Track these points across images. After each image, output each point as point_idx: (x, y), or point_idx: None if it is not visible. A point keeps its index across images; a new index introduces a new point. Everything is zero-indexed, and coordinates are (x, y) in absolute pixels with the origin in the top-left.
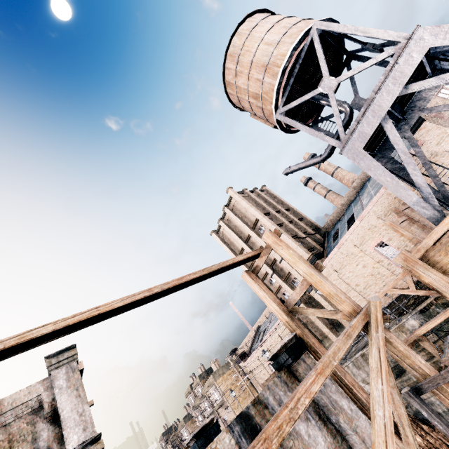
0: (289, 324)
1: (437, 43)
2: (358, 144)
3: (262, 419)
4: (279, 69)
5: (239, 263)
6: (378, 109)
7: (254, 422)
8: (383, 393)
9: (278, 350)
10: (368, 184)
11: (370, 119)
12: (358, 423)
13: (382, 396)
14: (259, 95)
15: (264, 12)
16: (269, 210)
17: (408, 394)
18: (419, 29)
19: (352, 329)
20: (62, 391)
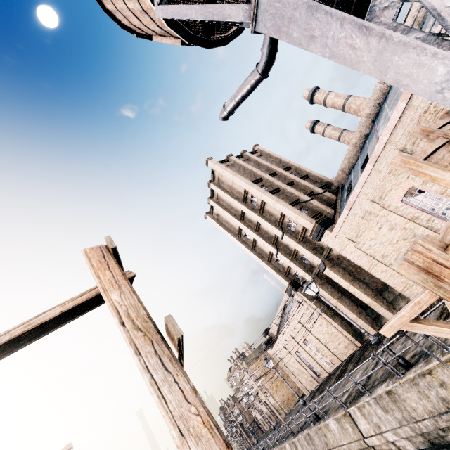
0: None
1: None
2: None
3: None
4: None
5: (55, 322)
6: None
7: None
8: None
9: None
10: (385, 105)
11: None
12: None
13: None
14: None
15: None
16: (261, 175)
17: None
18: None
19: None
20: None
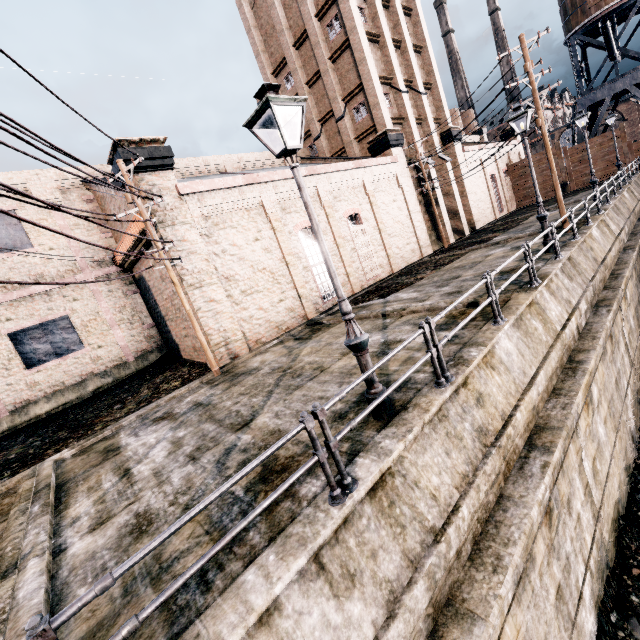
0: None
1: None
2: None
3: None
4: None
5: None
6: None
7: None
8: None
9: None
10: None
11: None
12: None
13: None
14: None
15: None
16: None
17: None
18: None
19: None
20: None
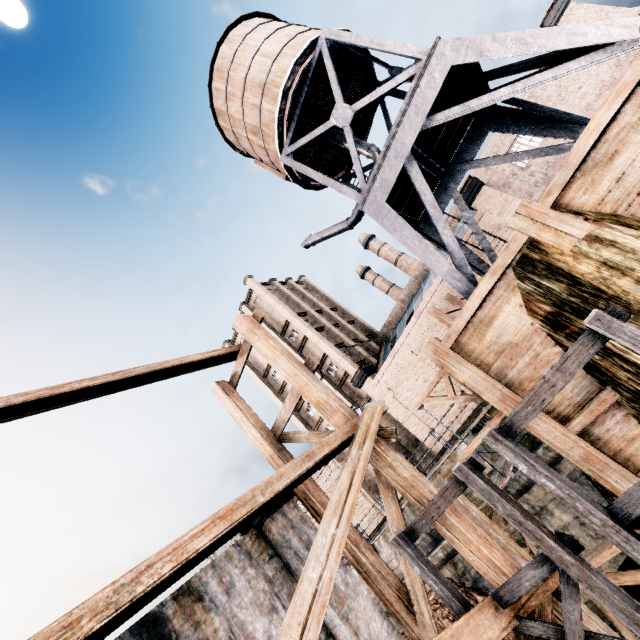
0: (273, 459)
1: (459, 61)
2: (381, 196)
3: (185, 622)
4: (280, 91)
5: (195, 365)
6: (401, 147)
7: (167, 629)
8: (334, 540)
9: None
10: (431, 272)
11: (392, 161)
12: (353, 604)
13: (330, 545)
14: (259, 129)
15: (268, 18)
16: (306, 309)
17: (397, 542)
18: (439, 43)
19: (320, 446)
20: None
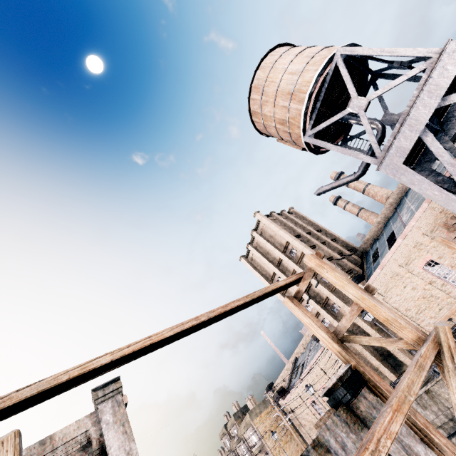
0: (341, 354)
1: None
2: (397, 160)
3: None
4: (305, 95)
5: (281, 288)
6: (415, 123)
7: None
8: None
9: (333, 384)
10: (406, 199)
11: (407, 134)
12: None
13: None
14: (286, 121)
15: (285, 45)
16: (300, 232)
17: None
18: (450, 43)
19: (423, 359)
20: (109, 427)
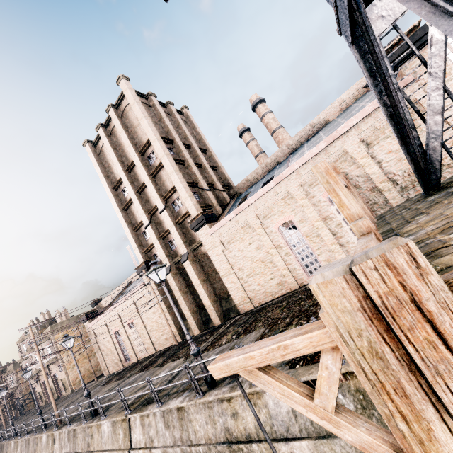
0: None
1: None
2: None
3: None
4: None
5: None
6: None
7: None
8: None
9: None
10: (306, 145)
11: None
12: None
13: None
14: None
15: None
16: (174, 137)
17: None
18: None
19: None
20: None
